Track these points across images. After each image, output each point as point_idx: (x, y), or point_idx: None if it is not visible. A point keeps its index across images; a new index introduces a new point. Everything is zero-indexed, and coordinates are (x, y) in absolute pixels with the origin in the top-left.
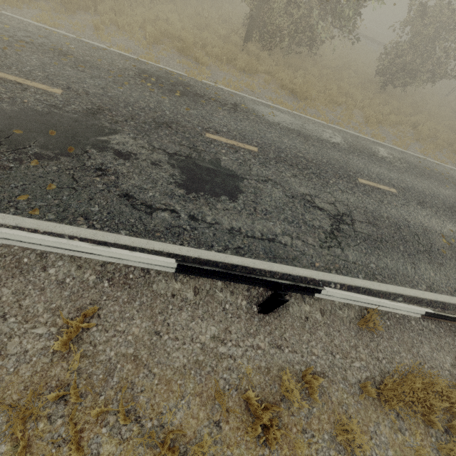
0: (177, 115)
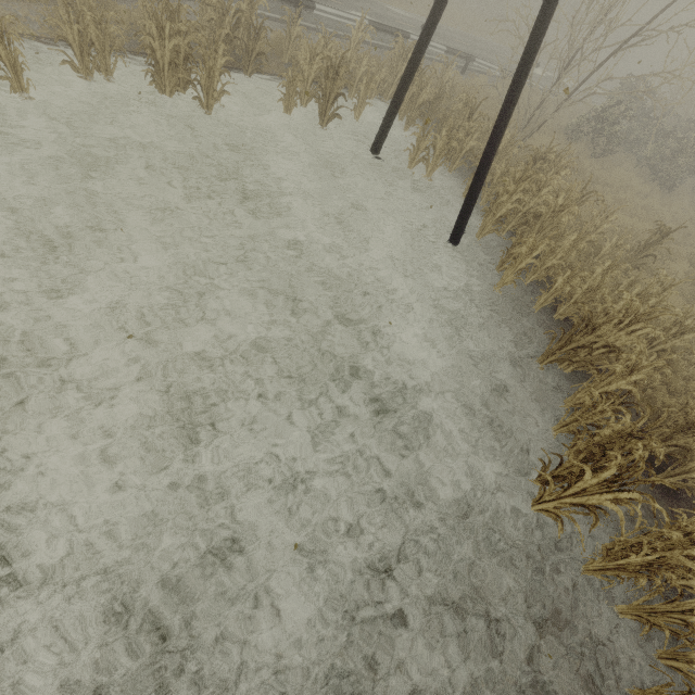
0: (377, 12)
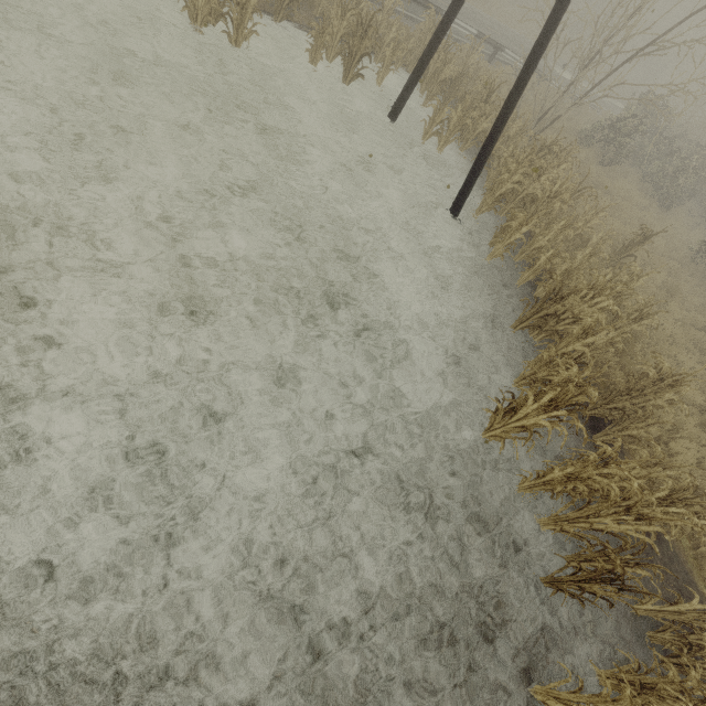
0: None
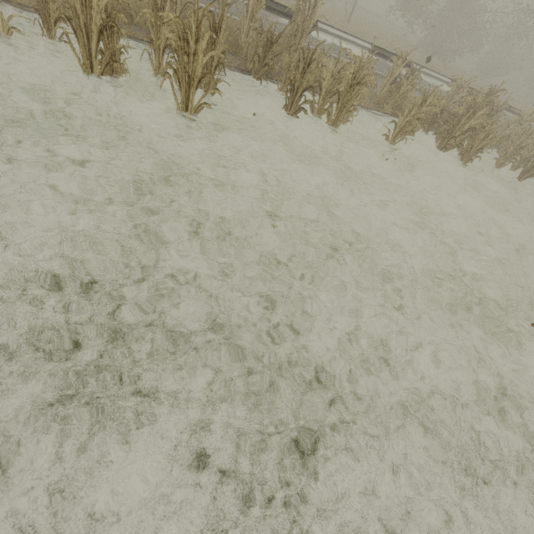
0: None
